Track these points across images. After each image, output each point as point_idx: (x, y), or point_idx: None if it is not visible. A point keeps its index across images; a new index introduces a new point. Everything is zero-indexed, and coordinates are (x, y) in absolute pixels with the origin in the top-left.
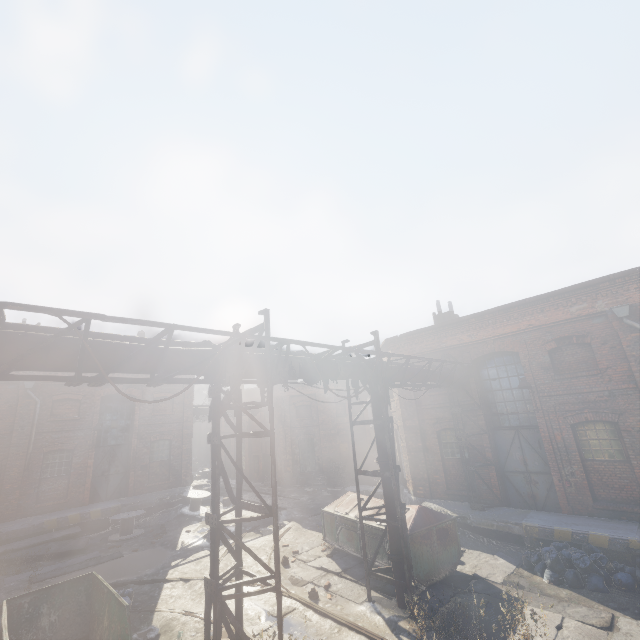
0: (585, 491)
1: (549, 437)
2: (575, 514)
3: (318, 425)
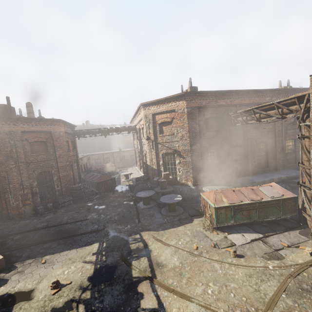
0: (256, 166)
1: (251, 149)
2: (253, 175)
3: (55, 159)
